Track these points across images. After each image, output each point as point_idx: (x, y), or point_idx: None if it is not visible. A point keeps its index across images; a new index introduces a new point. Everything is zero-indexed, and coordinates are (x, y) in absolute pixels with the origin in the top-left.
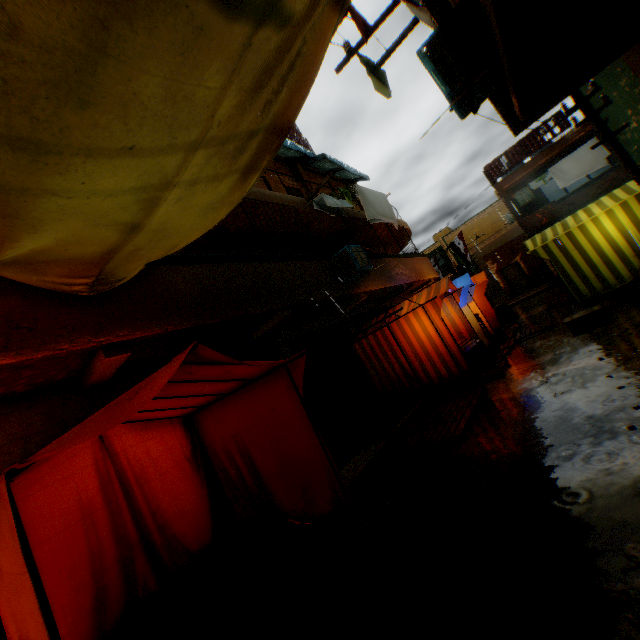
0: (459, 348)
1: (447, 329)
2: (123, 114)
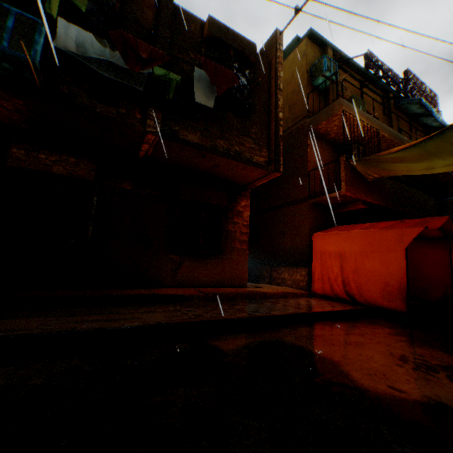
0: None
1: None
2: None
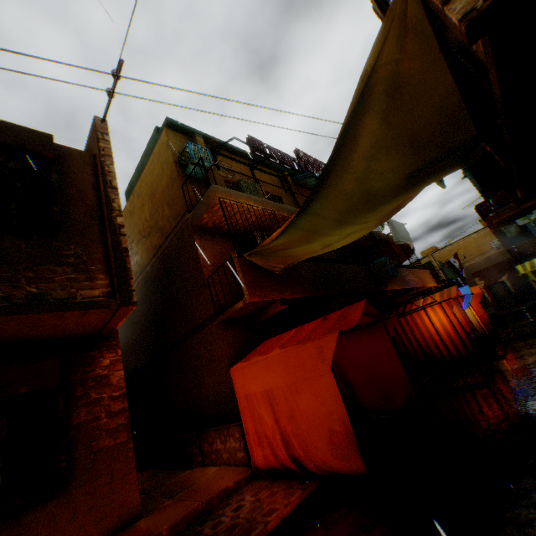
0: (466, 336)
1: (457, 321)
2: (375, 214)
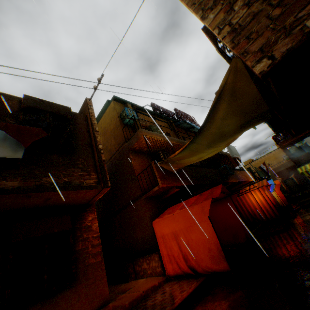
0: (273, 206)
1: (268, 198)
2: (224, 142)
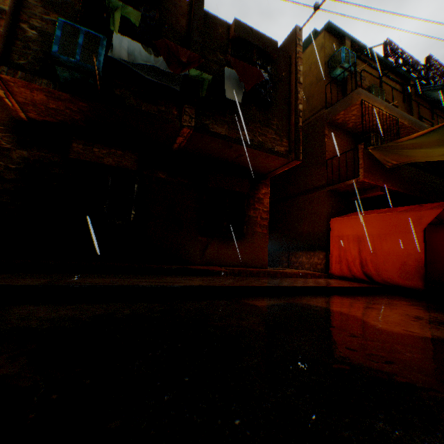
0: None
1: None
2: None
